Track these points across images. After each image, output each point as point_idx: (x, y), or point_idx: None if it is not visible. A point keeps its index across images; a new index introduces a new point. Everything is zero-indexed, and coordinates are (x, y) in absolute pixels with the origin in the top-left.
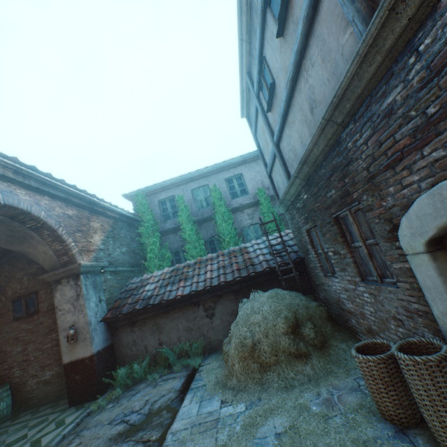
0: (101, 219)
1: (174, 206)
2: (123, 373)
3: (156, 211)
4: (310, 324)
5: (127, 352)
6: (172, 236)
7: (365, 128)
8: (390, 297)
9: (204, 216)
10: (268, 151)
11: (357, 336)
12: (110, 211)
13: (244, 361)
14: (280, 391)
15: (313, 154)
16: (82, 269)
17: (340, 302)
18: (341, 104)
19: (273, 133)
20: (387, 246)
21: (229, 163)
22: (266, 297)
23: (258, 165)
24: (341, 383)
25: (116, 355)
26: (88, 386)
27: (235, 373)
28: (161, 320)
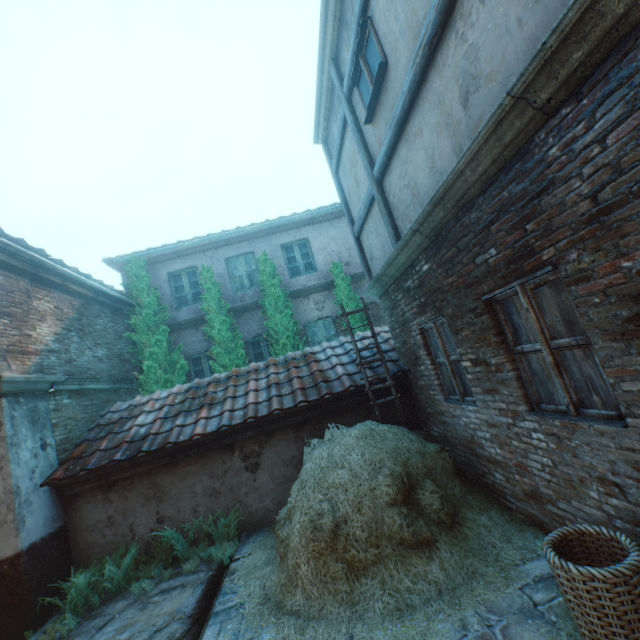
0: (56, 297)
1: (196, 283)
2: (83, 583)
3: (164, 290)
4: (431, 484)
5: (94, 539)
6: (190, 332)
7: (607, 105)
8: (601, 442)
9: (245, 302)
10: (359, 197)
11: (503, 501)
12: (75, 284)
13: (319, 558)
14: (389, 619)
15: (462, 182)
16: (4, 388)
17: (474, 444)
18: (561, 53)
19: (372, 161)
20: (616, 349)
21: (289, 221)
22: (354, 438)
23: (334, 227)
24: (501, 599)
25: (72, 547)
26: (5, 617)
27: (300, 582)
28: (163, 479)
